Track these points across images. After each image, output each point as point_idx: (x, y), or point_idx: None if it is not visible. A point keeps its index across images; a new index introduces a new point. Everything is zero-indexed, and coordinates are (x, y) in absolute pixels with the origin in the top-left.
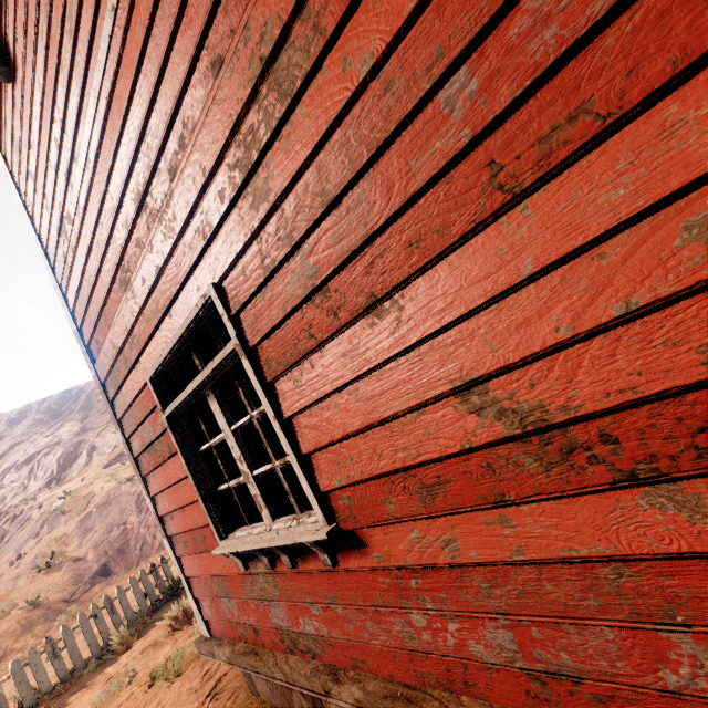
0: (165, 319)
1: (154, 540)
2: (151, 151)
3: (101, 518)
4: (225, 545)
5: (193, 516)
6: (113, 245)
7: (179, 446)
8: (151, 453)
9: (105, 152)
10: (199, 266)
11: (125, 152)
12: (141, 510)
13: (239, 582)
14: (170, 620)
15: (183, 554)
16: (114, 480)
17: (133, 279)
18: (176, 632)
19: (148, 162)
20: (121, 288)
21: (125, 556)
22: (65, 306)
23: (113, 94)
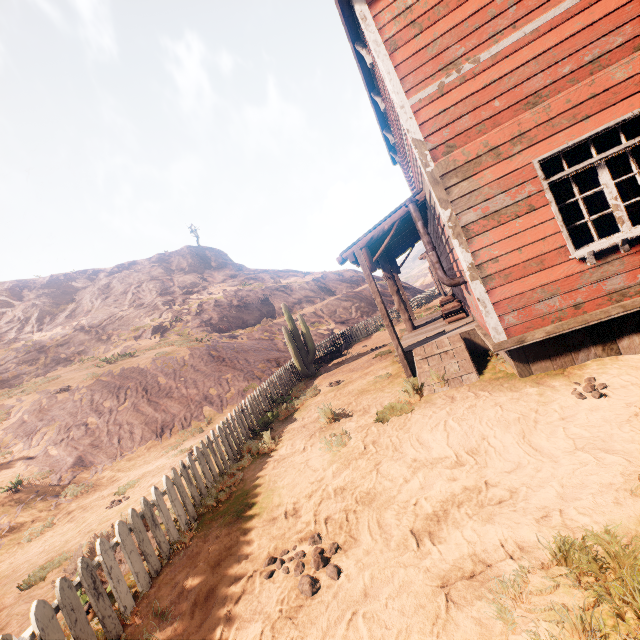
0: (578, 124)
1: (132, 435)
2: (623, 36)
3: (43, 422)
4: (582, 251)
5: (534, 249)
6: (534, 80)
7: (553, 200)
8: (492, 218)
9: (565, 29)
10: (637, 94)
11: (592, 33)
12: (101, 412)
13: (574, 278)
14: (330, 413)
15: (498, 285)
16: (36, 392)
17: (553, 101)
18: (335, 423)
19: (617, 41)
20: (525, 107)
21: (102, 450)
22: (412, 121)
23: (596, 3)
